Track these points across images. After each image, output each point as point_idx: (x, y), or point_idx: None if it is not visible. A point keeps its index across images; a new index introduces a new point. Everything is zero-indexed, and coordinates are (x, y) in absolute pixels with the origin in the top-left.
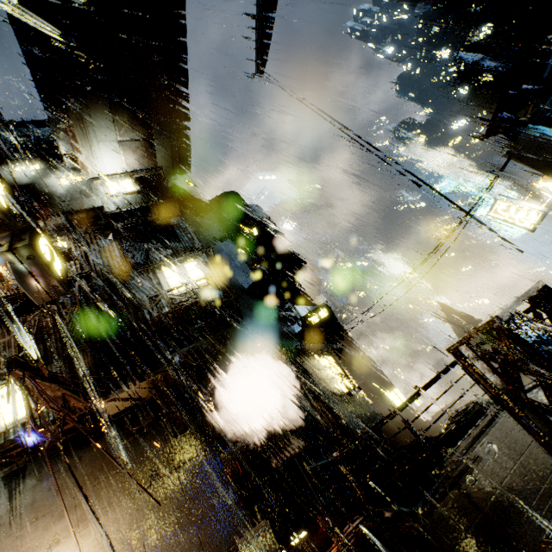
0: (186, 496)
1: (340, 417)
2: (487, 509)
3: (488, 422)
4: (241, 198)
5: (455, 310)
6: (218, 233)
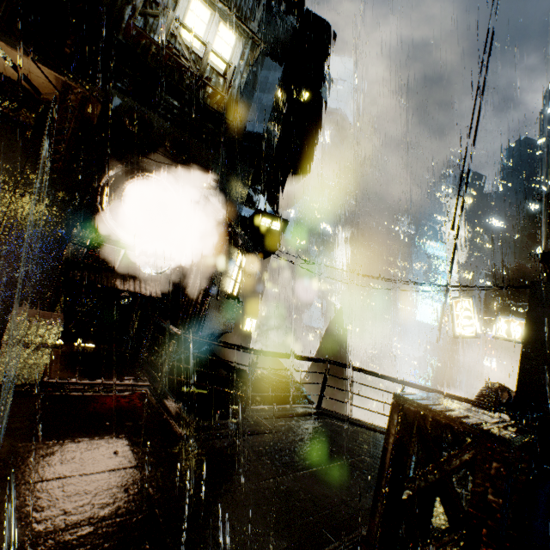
0: (4, 224)
1: (207, 305)
2: (253, 488)
3: (302, 414)
4: (332, 49)
5: (344, 320)
6: (279, 49)
